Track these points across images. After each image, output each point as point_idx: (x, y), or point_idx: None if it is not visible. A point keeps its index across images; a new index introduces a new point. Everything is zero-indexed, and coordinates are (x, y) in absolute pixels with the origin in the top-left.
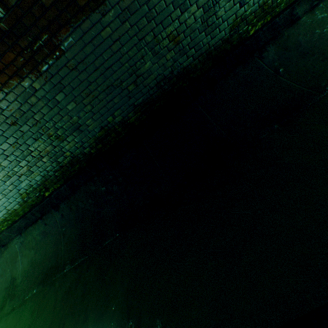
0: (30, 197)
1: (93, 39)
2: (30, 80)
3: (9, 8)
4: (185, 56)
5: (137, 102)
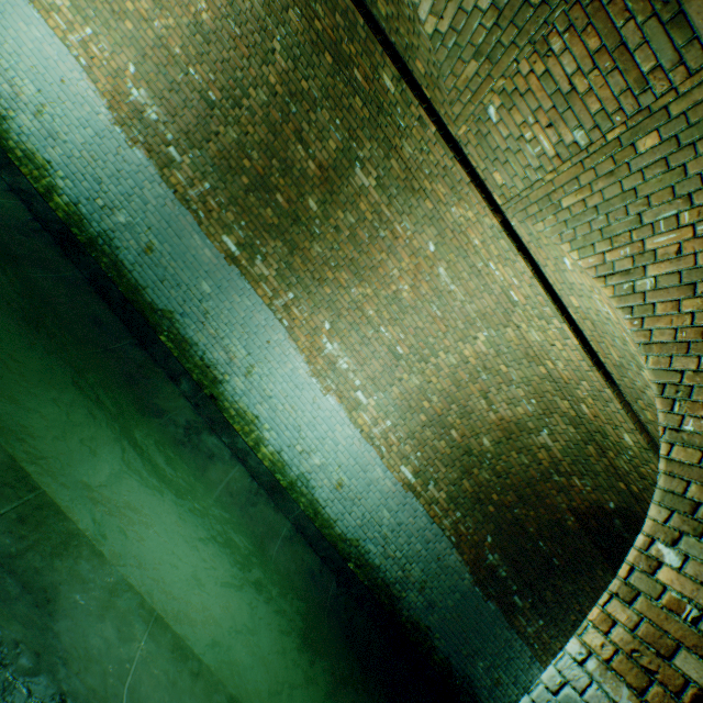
0: (350, 546)
1: (494, 621)
2: (469, 577)
3: (505, 578)
4: (488, 695)
5: (451, 659)
